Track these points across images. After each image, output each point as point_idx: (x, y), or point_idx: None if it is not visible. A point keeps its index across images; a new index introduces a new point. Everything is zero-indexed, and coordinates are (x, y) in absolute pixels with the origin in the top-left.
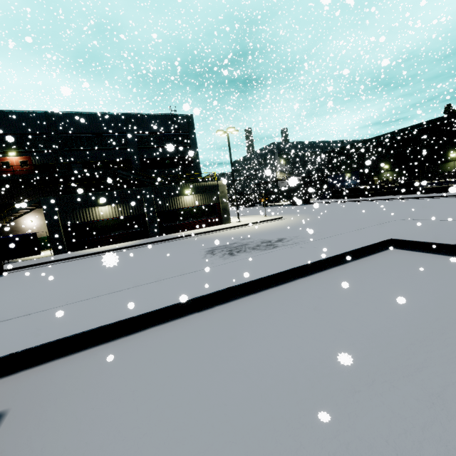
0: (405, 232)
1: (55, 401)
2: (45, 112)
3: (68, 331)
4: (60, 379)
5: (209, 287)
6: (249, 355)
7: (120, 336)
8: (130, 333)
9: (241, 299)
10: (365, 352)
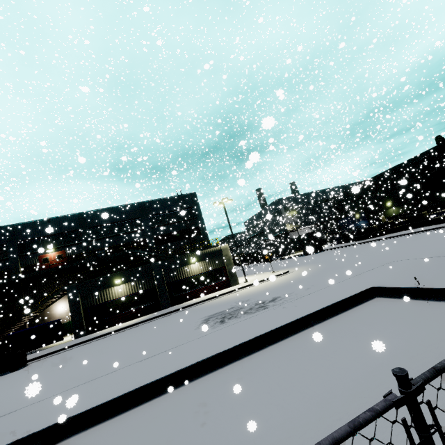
0: (389, 277)
1: None
2: (78, 213)
3: (38, 426)
4: None
5: (177, 364)
6: (181, 444)
7: (85, 428)
8: (95, 424)
9: (207, 375)
10: (290, 432)
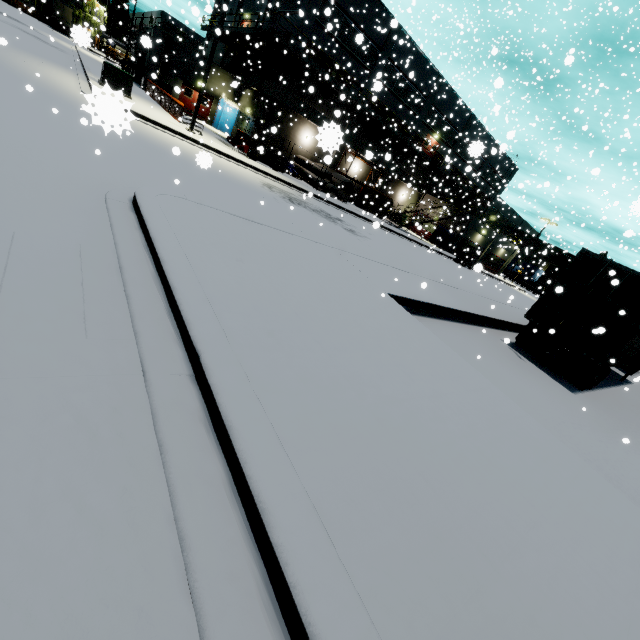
0: None
1: None
2: (473, 114)
3: None
4: None
5: None
6: None
7: None
8: None
9: None
10: None
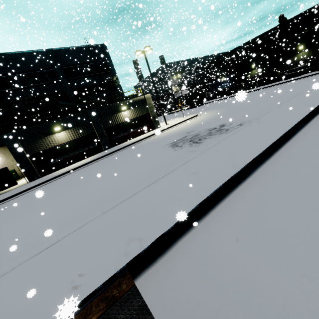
0: None
1: (219, 315)
2: None
3: (147, 236)
4: (186, 286)
5: (233, 164)
6: None
7: (190, 226)
8: (198, 220)
9: (262, 167)
10: None
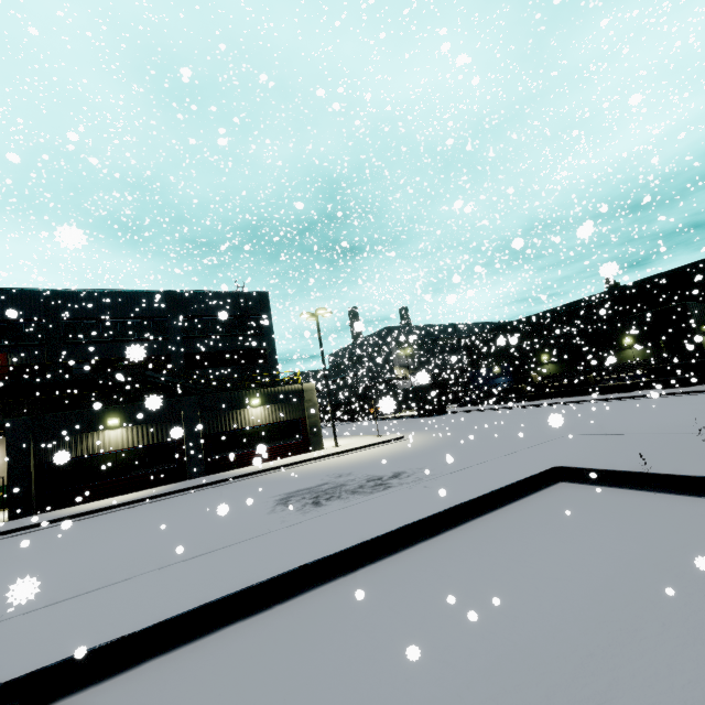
0: (576, 455)
1: None
2: (45, 290)
3: None
4: None
5: (267, 568)
6: (319, 704)
7: (86, 684)
8: (108, 676)
9: (321, 588)
10: (516, 678)
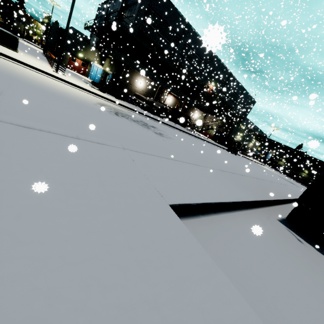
0: None
1: None
2: (231, 73)
3: None
4: None
5: None
6: None
7: None
8: None
9: None
10: None
